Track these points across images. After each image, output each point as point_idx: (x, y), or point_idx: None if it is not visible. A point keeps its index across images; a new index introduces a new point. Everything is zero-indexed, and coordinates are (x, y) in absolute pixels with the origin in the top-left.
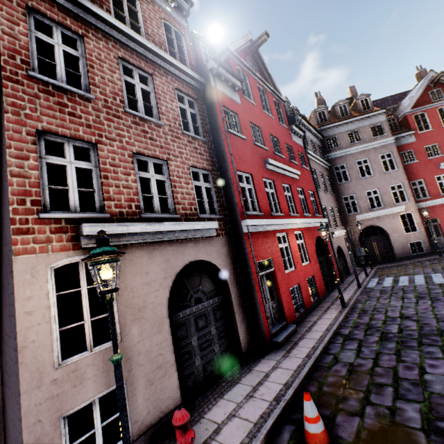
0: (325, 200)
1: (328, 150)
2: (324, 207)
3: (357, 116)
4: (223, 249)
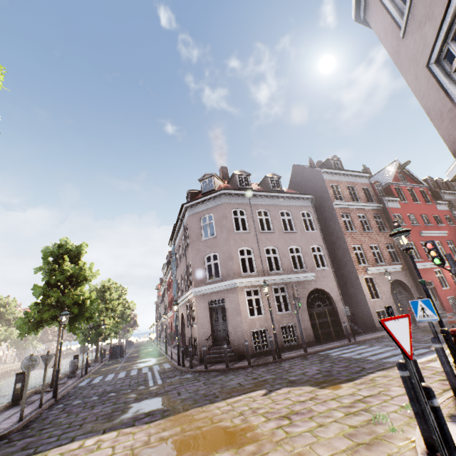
0: None
1: None
2: None
3: None
4: (405, 276)
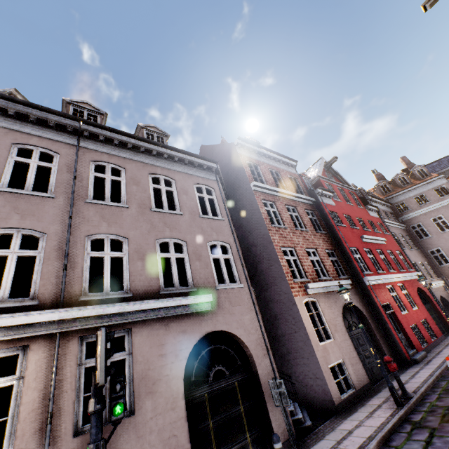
0: (412, 256)
1: (400, 214)
2: (413, 262)
3: (418, 183)
4: (357, 297)
